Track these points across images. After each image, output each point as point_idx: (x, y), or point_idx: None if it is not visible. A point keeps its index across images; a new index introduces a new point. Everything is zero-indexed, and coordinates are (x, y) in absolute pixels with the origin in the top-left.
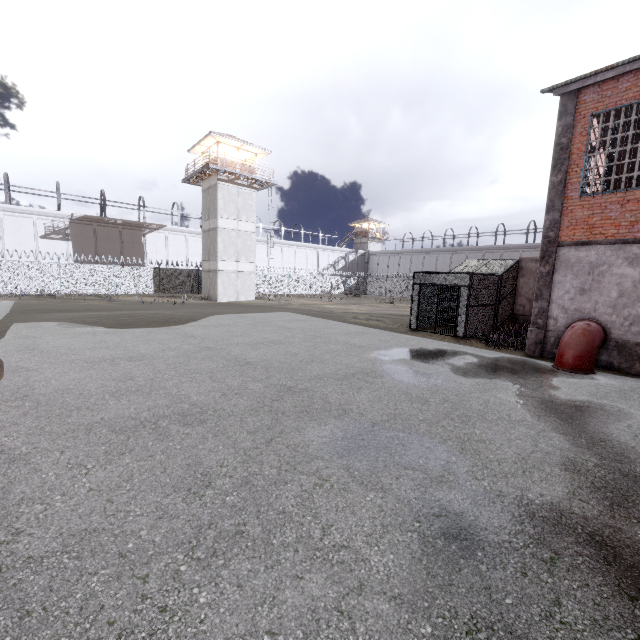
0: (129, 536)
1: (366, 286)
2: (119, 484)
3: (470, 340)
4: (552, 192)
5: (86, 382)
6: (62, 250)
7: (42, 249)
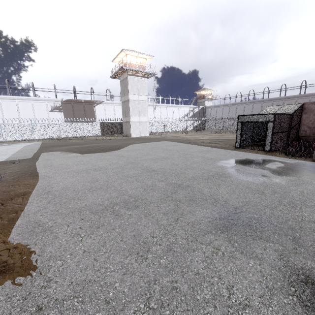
0: (109, 287)
1: (205, 125)
2: (99, 248)
3: (274, 152)
4: None
5: (76, 183)
6: (59, 117)
7: (51, 117)
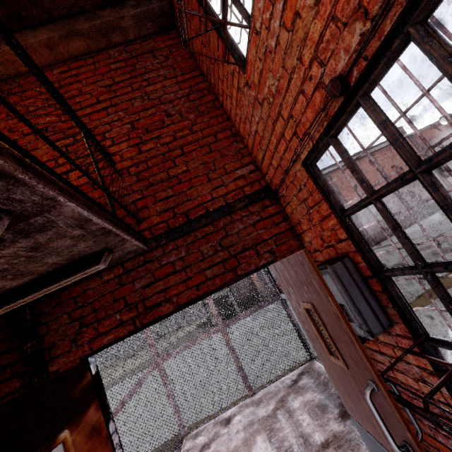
0: None
1: None
2: None
3: None
4: None
5: None
6: None
7: None
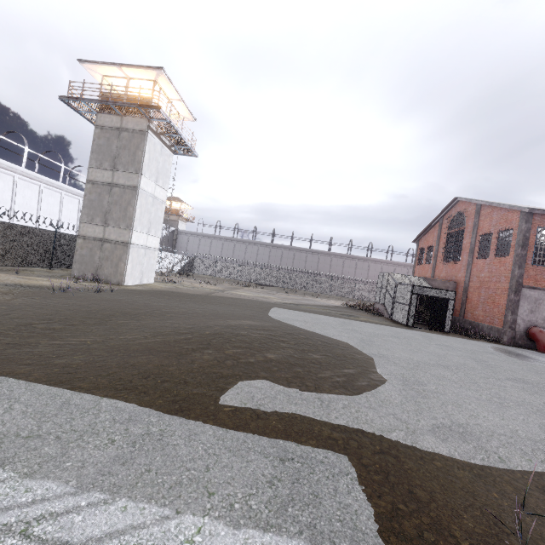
0: None
1: (193, 265)
2: None
3: (455, 334)
4: (521, 259)
5: None
6: None
7: None
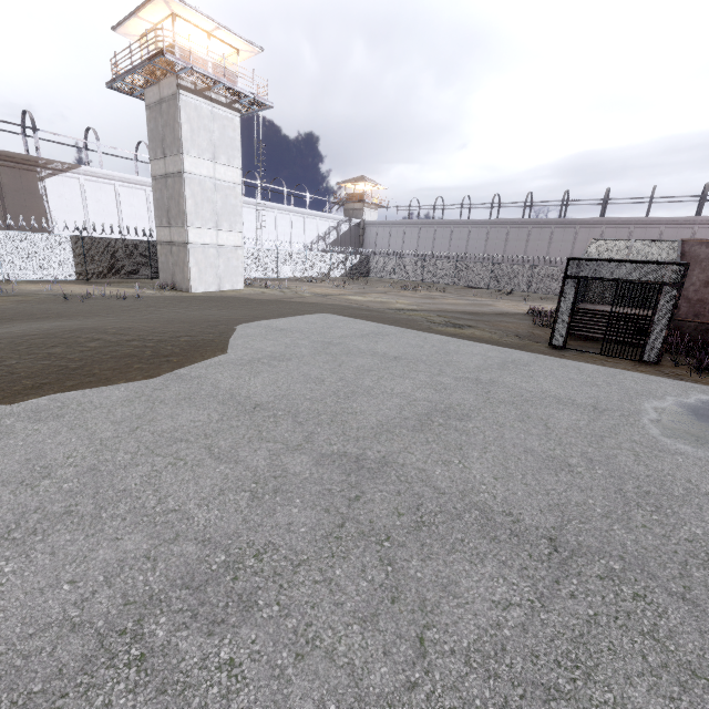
0: None
1: (369, 266)
2: None
3: (671, 368)
4: None
5: None
6: None
7: None
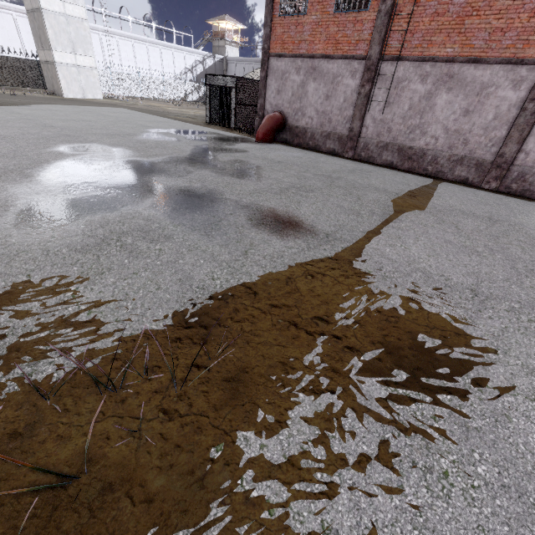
0: None
1: None
2: None
3: (237, 130)
4: (266, 10)
5: None
6: None
7: None
